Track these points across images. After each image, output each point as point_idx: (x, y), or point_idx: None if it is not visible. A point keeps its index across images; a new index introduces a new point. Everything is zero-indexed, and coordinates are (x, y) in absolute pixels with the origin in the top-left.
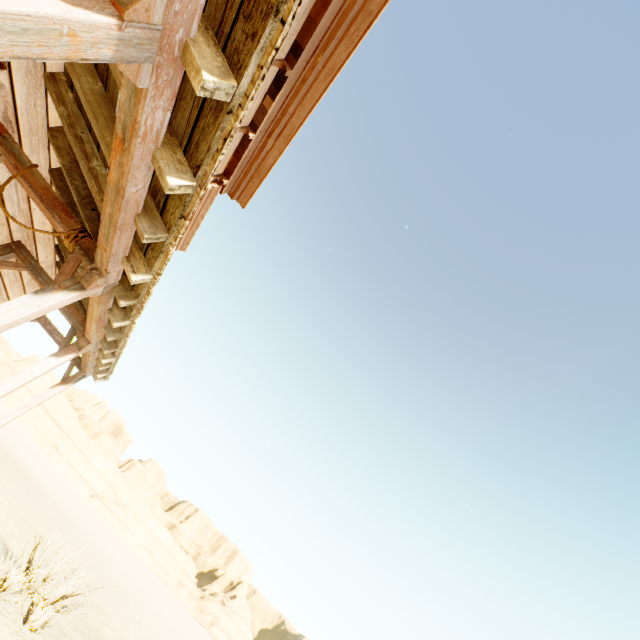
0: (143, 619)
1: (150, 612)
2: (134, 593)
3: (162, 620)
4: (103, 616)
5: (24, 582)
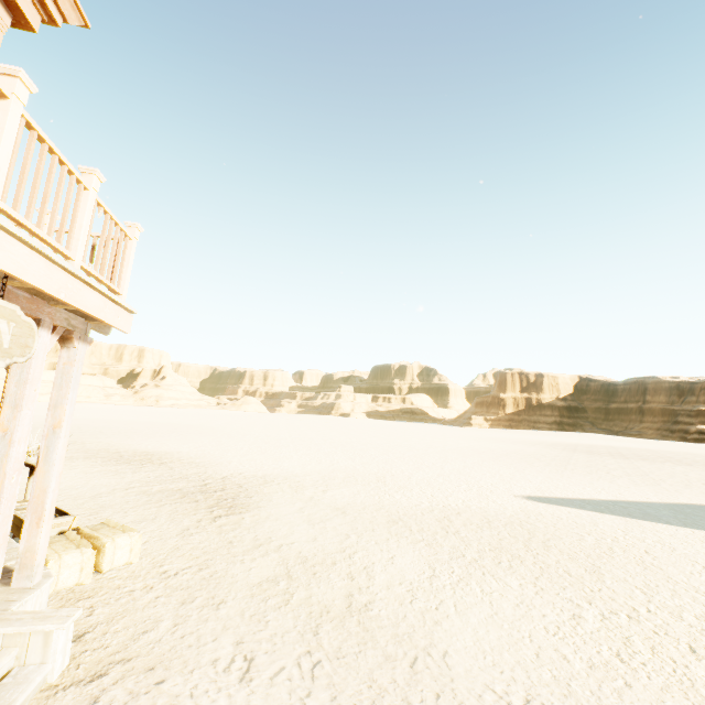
0: (102, 430)
1: (103, 424)
2: (79, 424)
3: (116, 422)
4: (78, 443)
5: (29, 456)
